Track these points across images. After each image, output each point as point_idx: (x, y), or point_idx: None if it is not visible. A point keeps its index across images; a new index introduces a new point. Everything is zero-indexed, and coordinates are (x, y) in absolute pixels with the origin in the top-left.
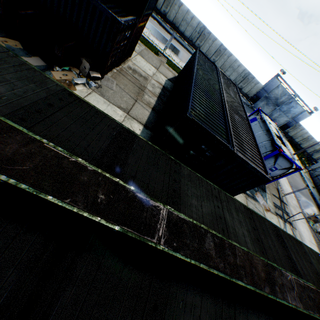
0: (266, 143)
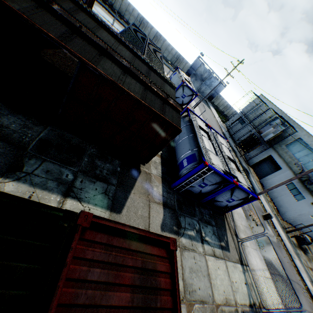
0: (179, 82)
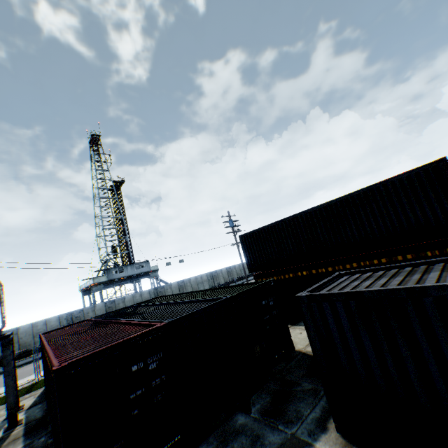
0: None
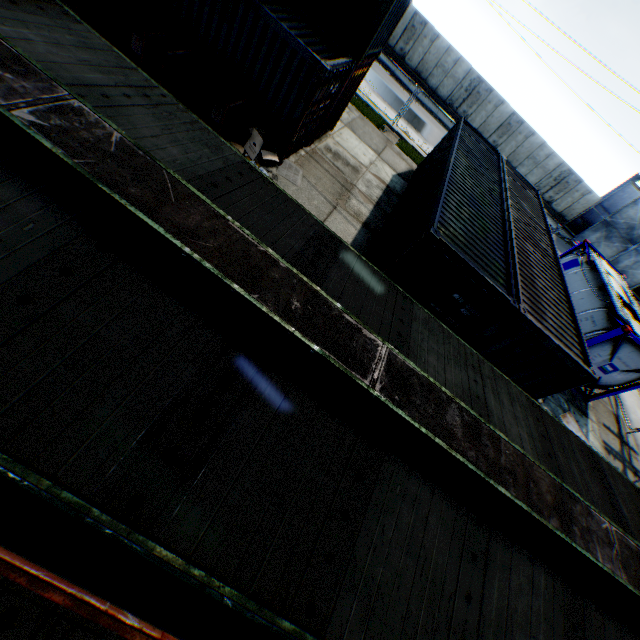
0: (595, 313)
